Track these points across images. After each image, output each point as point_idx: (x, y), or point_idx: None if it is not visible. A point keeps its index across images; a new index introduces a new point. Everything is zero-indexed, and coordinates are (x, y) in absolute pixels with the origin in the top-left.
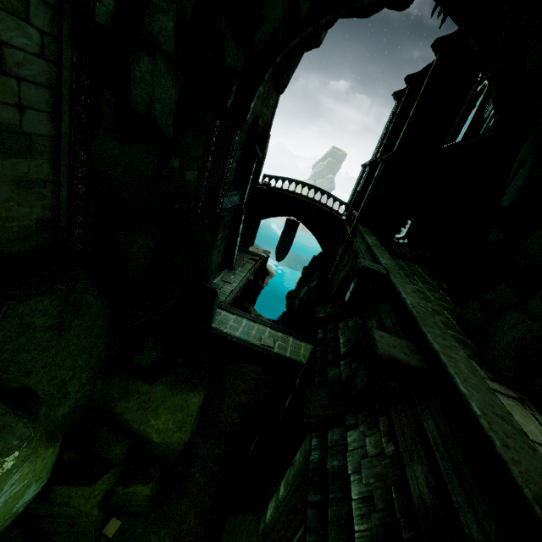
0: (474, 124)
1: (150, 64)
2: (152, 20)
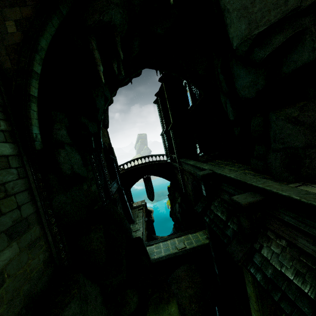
0: (192, 96)
1: (65, 152)
2: (56, 135)
